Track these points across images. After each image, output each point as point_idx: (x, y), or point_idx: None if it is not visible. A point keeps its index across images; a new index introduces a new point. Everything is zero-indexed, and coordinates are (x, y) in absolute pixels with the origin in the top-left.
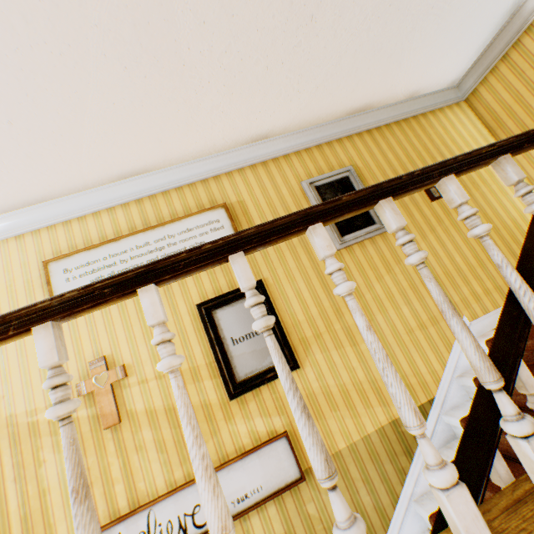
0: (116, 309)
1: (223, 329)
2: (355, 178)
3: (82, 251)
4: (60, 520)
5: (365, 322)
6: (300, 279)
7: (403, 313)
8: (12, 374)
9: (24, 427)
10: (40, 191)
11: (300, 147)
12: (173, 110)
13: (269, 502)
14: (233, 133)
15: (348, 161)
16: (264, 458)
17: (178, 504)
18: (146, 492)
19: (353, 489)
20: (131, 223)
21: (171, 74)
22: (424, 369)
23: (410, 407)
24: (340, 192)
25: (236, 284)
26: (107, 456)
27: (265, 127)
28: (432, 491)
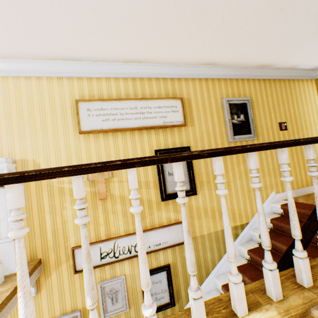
0: (112, 139)
1: (165, 166)
2: (249, 106)
3: (98, 100)
4: (72, 235)
5: (291, 194)
6: None
7: (248, 182)
8: (51, 159)
9: (56, 188)
10: (81, 54)
11: (228, 77)
12: (180, 34)
13: (168, 248)
14: (199, 56)
15: (248, 94)
16: (171, 230)
17: (129, 241)
18: (114, 232)
19: (205, 251)
20: (127, 91)
21: (194, 14)
22: (249, 209)
23: (298, 229)
24: (239, 111)
25: (176, 144)
26: (98, 212)
27: (217, 59)
28: (293, 258)
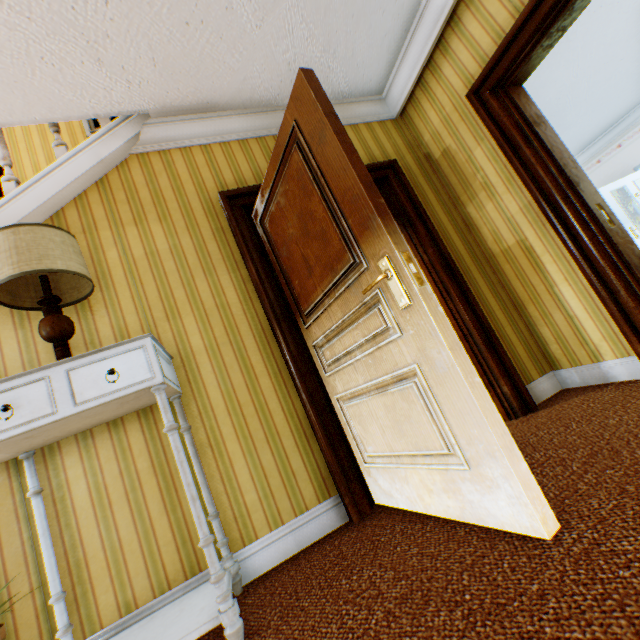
0: None
1: None
2: None
3: None
4: None
5: None
6: (43, 155)
7: None
8: None
9: None
10: None
11: None
12: None
13: None
14: None
15: None
16: None
17: None
18: None
19: None
20: None
21: None
22: None
23: None
24: None
25: None
26: None
27: None
28: None
